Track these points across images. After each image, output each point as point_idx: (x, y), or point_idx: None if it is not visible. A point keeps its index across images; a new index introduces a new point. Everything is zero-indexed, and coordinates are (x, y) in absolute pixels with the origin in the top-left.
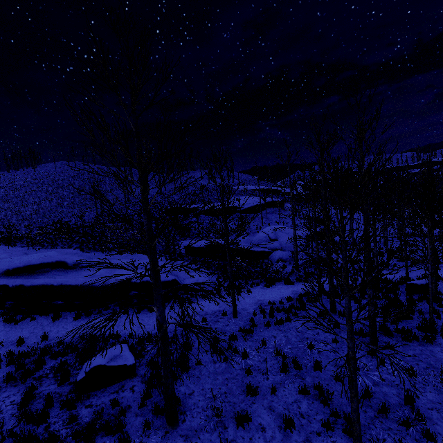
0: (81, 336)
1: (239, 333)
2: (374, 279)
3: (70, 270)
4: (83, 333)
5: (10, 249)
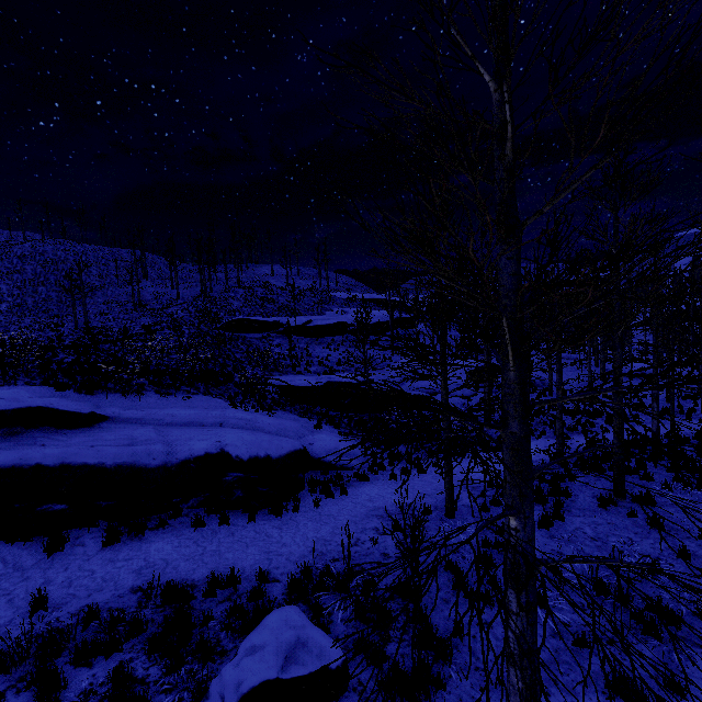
0: (145, 591)
1: (485, 550)
2: (662, 438)
3: (70, 429)
4: (150, 582)
5: None
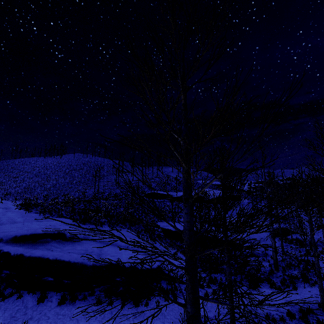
0: None
1: None
2: None
3: (67, 242)
4: None
5: (26, 214)
